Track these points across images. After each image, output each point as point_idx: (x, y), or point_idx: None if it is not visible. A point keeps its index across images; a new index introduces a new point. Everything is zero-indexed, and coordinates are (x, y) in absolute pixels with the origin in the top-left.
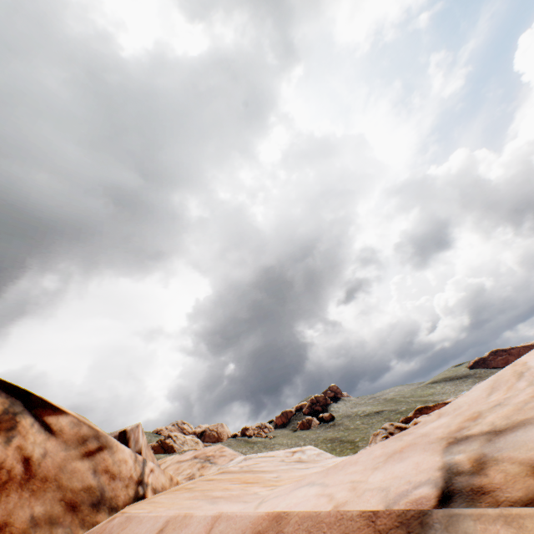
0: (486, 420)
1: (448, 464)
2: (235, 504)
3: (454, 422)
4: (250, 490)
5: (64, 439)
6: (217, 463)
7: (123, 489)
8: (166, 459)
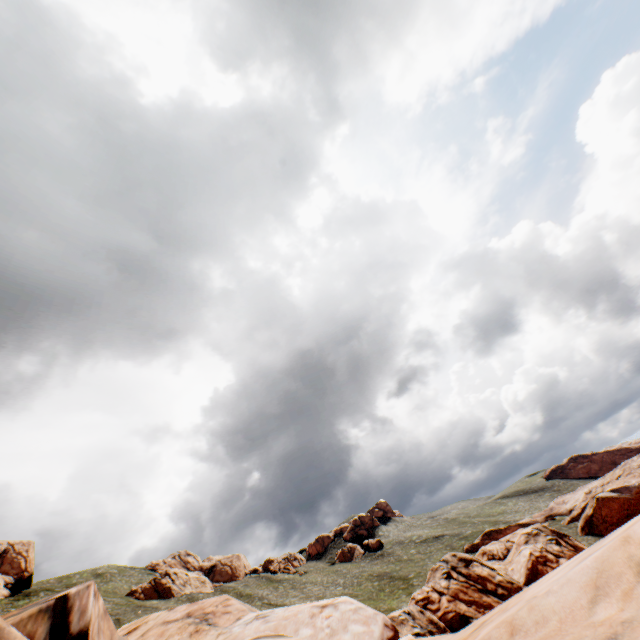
0: None
1: None
2: None
3: None
4: None
5: None
6: (217, 624)
7: None
8: (149, 617)
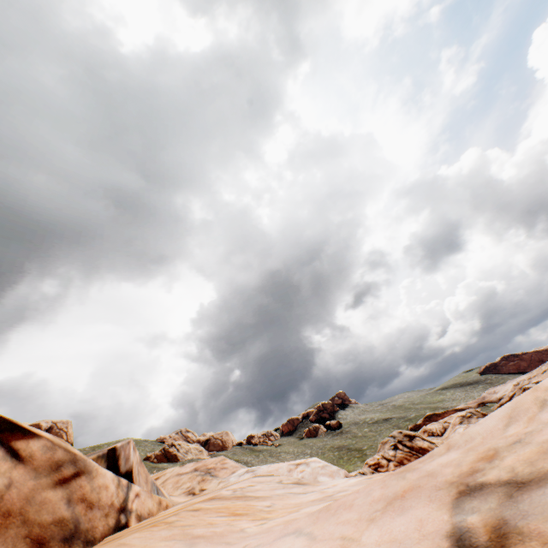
0: (505, 464)
1: (459, 529)
2: (216, 547)
3: (465, 460)
4: (237, 525)
5: (34, 466)
6: (218, 476)
7: (101, 519)
8: (166, 471)
